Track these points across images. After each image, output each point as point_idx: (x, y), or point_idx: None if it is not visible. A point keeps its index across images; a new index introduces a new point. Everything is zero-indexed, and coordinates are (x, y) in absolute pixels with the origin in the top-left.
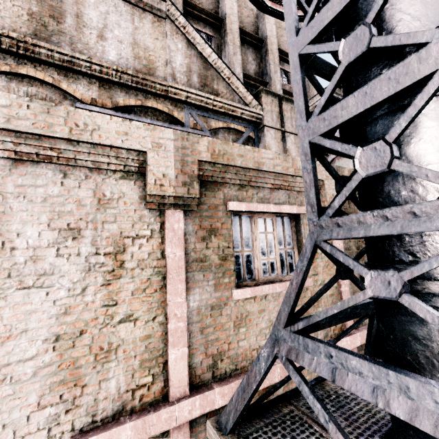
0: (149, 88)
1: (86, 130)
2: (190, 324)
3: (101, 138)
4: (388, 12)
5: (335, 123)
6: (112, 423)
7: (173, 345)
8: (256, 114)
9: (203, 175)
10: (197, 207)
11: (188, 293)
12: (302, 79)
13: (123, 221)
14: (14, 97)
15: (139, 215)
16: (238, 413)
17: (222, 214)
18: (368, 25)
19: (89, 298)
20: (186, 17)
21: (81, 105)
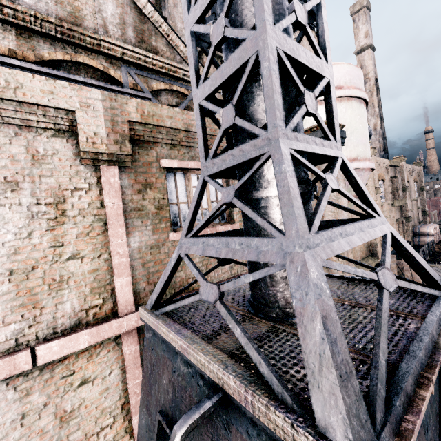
0: (77, 41)
1: (9, 88)
2: (132, 260)
3: (25, 96)
4: (240, 7)
5: (210, 90)
6: (71, 332)
7: (118, 275)
8: None
9: (135, 135)
10: (131, 164)
11: (129, 236)
12: (194, 53)
13: (60, 176)
14: None
15: (75, 170)
16: (157, 295)
17: (156, 170)
18: (223, 18)
19: (36, 241)
20: None
21: None
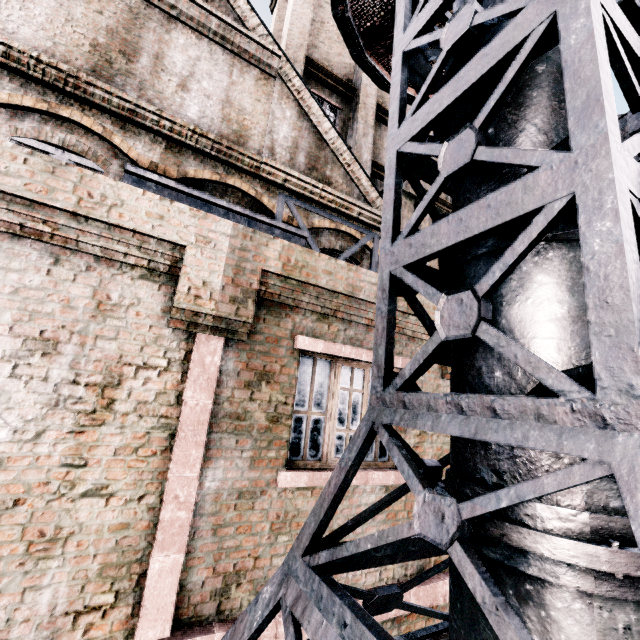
0: (234, 161)
1: (103, 204)
2: (198, 515)
3: (122, 217)
4: (510, 117)
5: (421, 253)
6: None
7: (161, 546)
8: (379, 218)
9: (266, 292)
10: (248, 336)
11: (207, 466)
12: (397, 186)
13: (129, 340)
14: (8, 146)
15: (155, 335)
16: None
17: (285, 352)
18: (475, 130)
19: (44, 449)
20: (308, 80)
21: (133, 168)
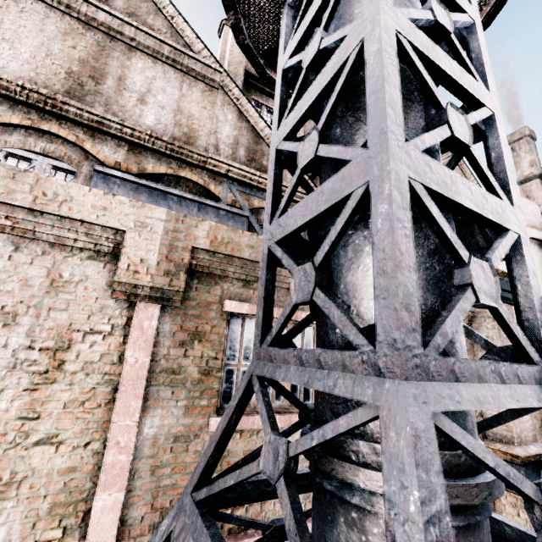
0: (184, 157)
1: (55, 201)
2: (138, 458)
3: (71, 210)
4: (350, 119)
5: (286, 231)
6: None
7: (104, 486)
8: None
9: (197, 265)
10: (182, 302)
11: (145, 415)
12: (276, 176)
13: (78, 310)
14: None
15: (101, 305)
16: None
17: (215, 314)
18: (318, 131)
19: (2, 405)
20: (248, 89)
21: (101, 167)
